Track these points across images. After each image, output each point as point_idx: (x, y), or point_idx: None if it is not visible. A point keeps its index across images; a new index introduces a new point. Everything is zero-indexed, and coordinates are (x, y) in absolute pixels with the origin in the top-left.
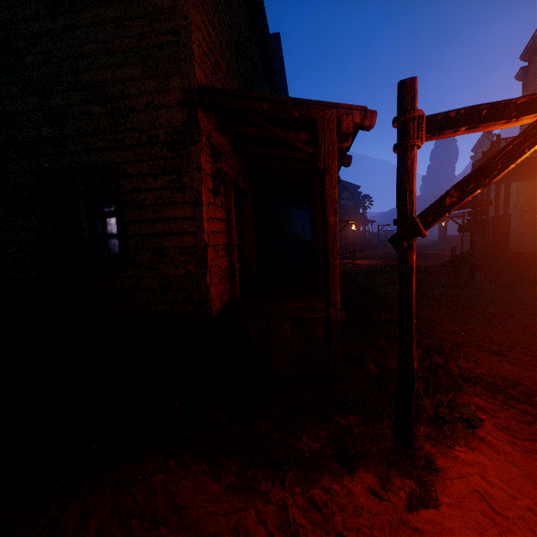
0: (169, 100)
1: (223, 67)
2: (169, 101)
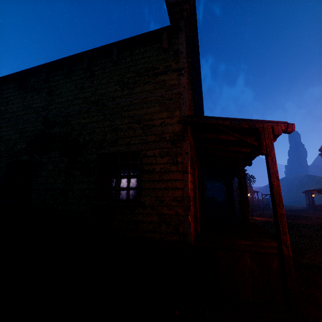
0: (172, 121)
1: (191, 108)
2: (172, 121)
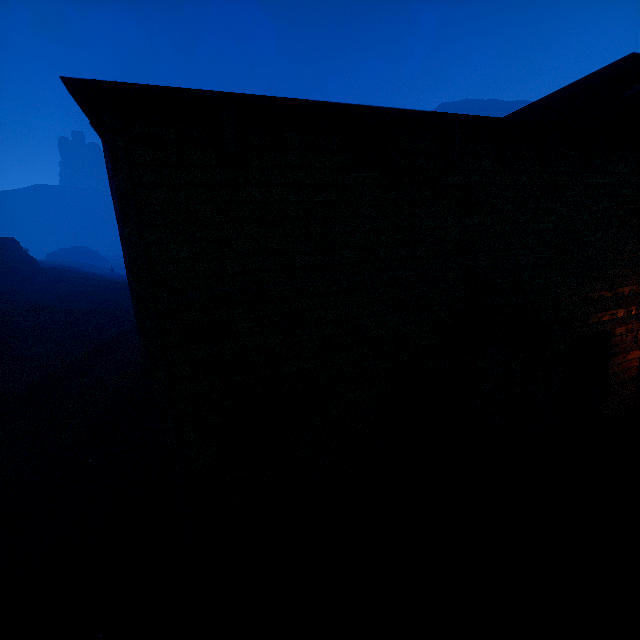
0: (638, 288)
1: None
2: (638, 289)
